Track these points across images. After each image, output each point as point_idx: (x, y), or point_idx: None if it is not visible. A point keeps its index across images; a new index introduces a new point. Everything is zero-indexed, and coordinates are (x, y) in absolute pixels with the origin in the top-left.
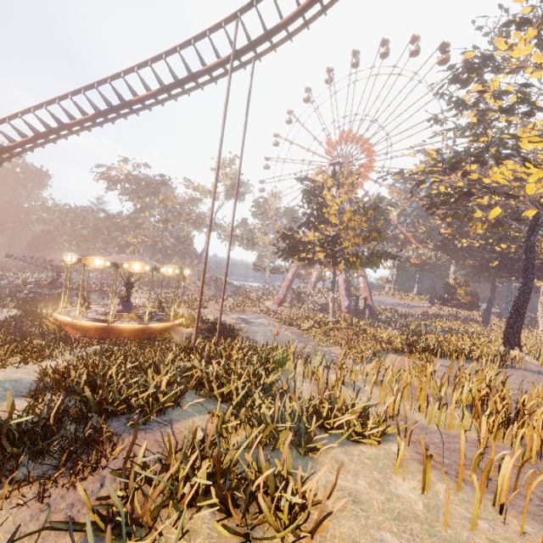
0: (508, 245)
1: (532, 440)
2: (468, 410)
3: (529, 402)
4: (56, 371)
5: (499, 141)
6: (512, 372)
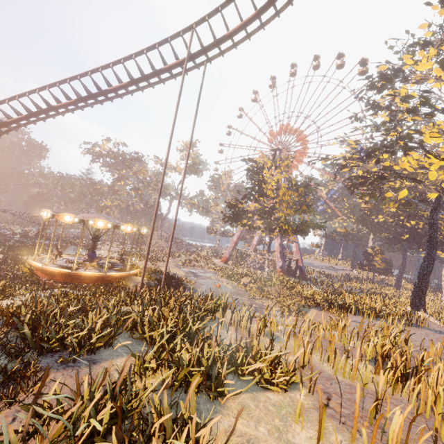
0: (417, 222)
1: (427, 395)
2: (373, 363)
3: (427, 359)
4: (11, 309)
5: (406, 135)
6: (417, 330)
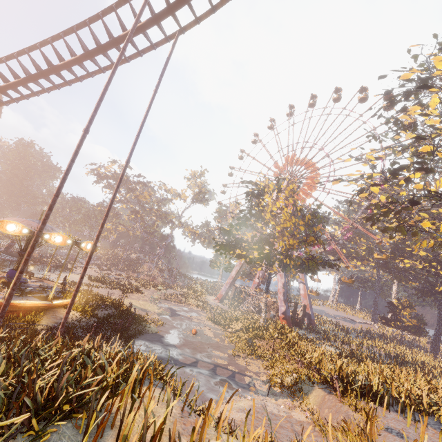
0: None
1: None
2: None
3: None
4: None
5: None
6: None
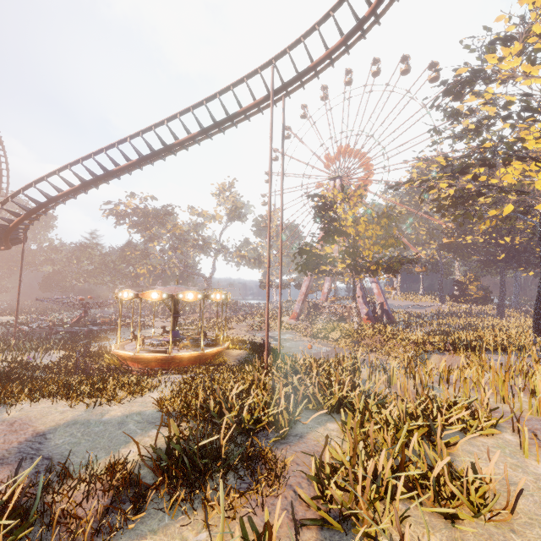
0: (512, 238)
1: None
2: None
3: None
4: (167, 401)
5: (505, 144)
6: None
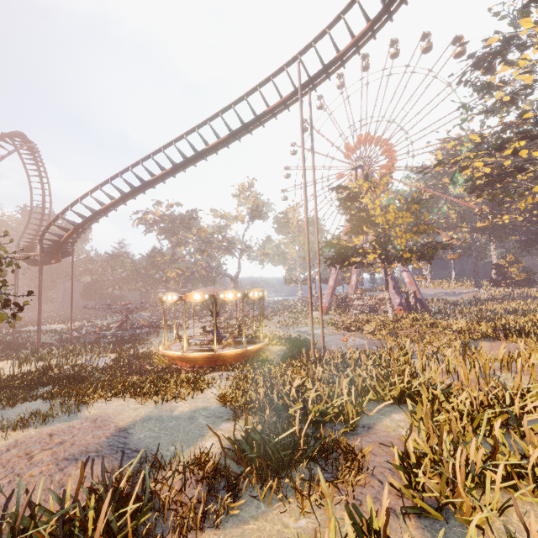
0: None
1: None
2: None
3: None
4: (227, 396)
5: None
6: None
